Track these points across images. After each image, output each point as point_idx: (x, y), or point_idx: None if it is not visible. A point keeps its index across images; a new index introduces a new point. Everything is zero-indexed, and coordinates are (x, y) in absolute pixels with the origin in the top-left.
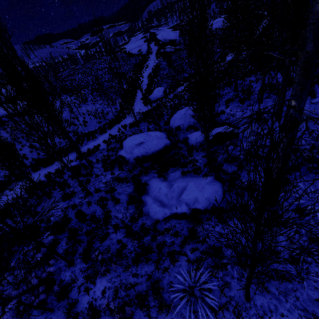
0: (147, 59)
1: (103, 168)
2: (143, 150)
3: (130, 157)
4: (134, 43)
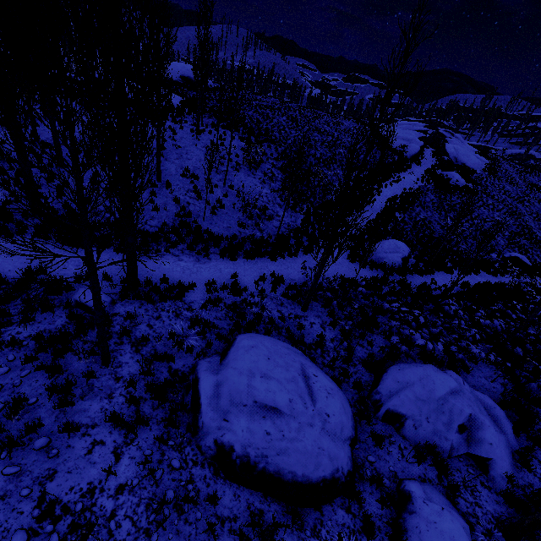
0: (405, 168)
1: (123, 393)
2: (260, 442)
3: (213, 428)
4: (401, 129)
